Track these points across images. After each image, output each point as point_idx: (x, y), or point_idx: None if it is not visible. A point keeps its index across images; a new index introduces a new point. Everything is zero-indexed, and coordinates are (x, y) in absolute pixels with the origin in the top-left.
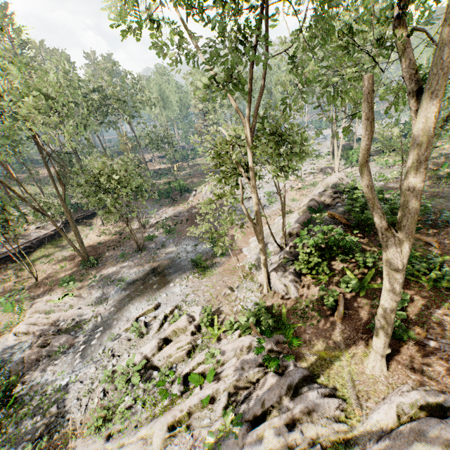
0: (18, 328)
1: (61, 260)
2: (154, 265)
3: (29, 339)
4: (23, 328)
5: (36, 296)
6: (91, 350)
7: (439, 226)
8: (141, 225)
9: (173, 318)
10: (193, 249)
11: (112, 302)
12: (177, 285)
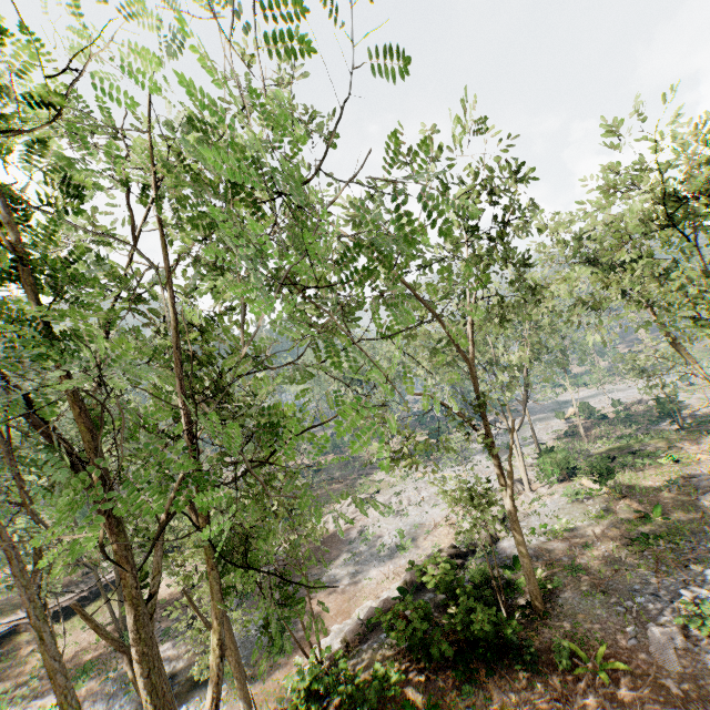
0: None
1: (105, 626)
2: (192, 658)
3: None
4: None
5: (42, 691)
6: None
7: (542, 668)
8: None
9: None
10: (254, 633)
11: None
12: (190, 709)
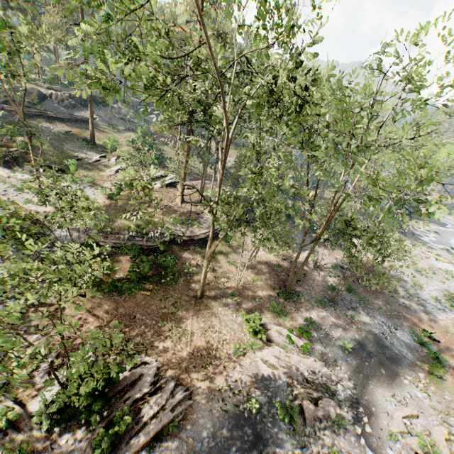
0: (265, 356)
1: (246, 269)
2: (360, 334)
3: (282, 377)
4: (274, 361)
5: (249, 311)
6: (373, 441)
7: None
8: (314, 264)
9: (453, 447)
10: (392, 332)
11: (346, 370)
12: (413, 386)
